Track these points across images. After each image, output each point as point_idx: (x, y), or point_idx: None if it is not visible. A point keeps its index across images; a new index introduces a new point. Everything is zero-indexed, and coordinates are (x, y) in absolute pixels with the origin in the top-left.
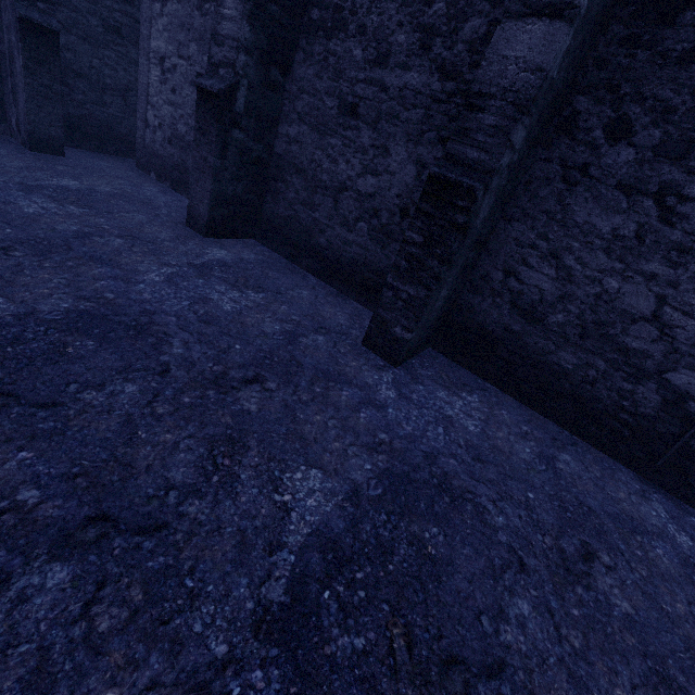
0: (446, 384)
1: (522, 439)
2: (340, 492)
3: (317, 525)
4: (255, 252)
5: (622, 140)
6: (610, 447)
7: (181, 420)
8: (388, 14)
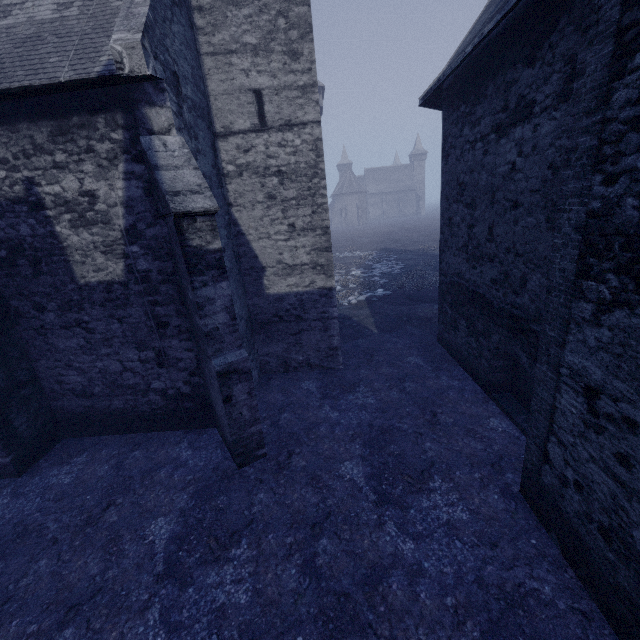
0: (63, 461)
1: (107, 462)
2: None
3: None
4: None
5: (45, 311)
6: (169, 427)
7: None
8: None
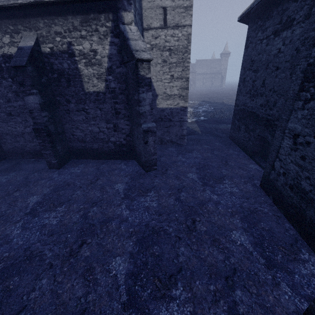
0: (74, 166)
1: (92, 167)
2: (41, 196)
3: (36, 202)
4: (9, 162)
5: (70, 103)
6: (115, 158)
7: (0, 204)
8: (2, 90)
